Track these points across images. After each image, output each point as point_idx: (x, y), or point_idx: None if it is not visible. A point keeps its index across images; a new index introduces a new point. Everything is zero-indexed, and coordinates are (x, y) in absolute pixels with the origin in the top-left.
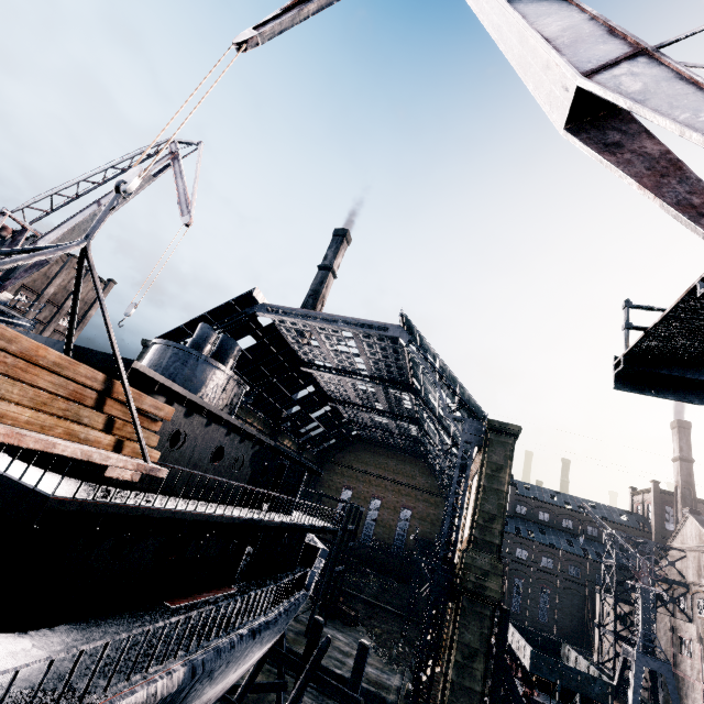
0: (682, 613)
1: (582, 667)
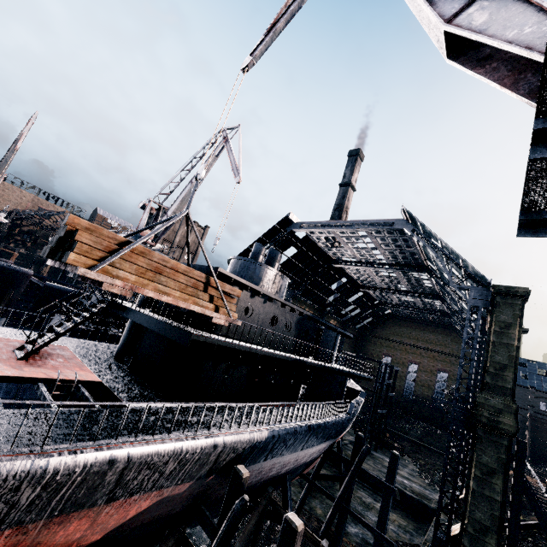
0: None
1: None
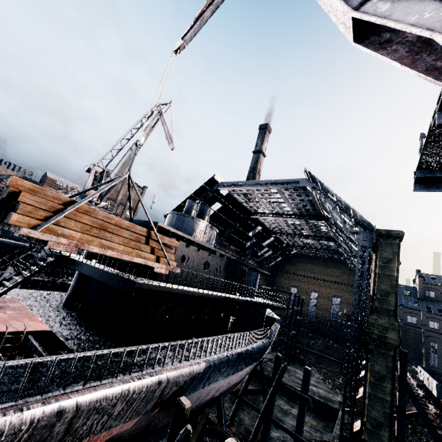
0: None
1: None
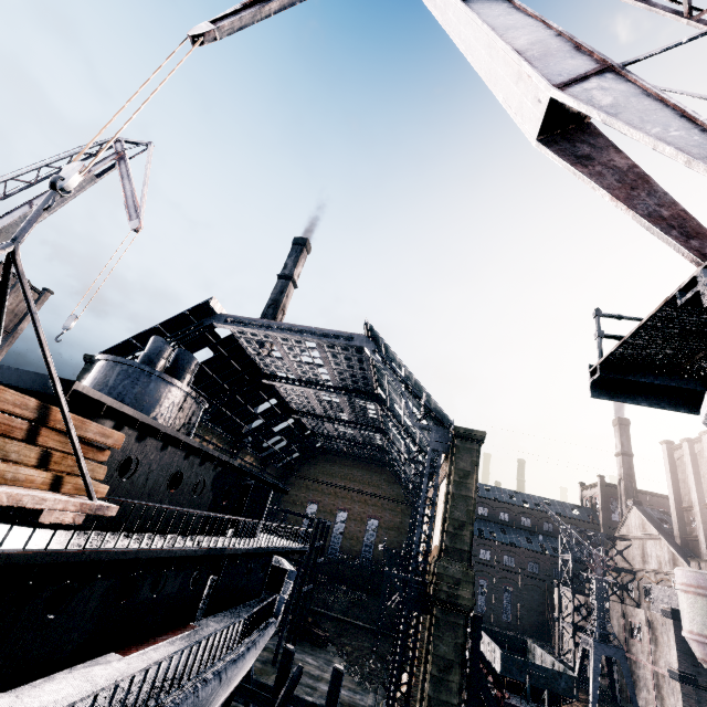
0: (631, 598)
1: (548, 663)
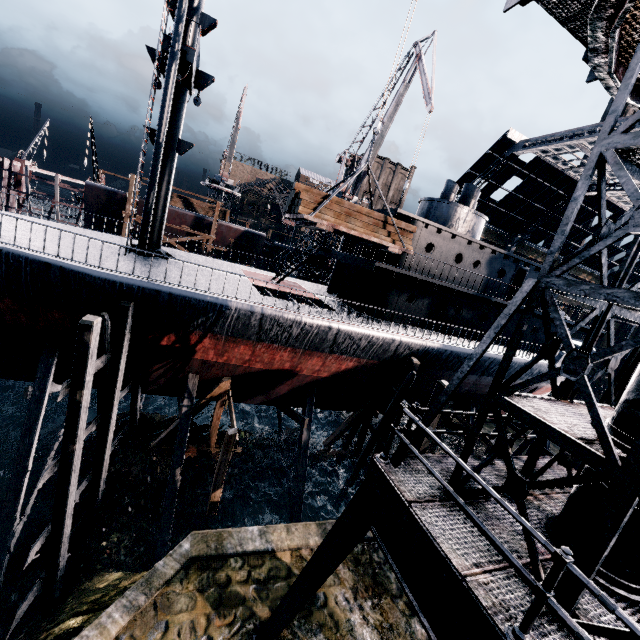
0: None
1: None
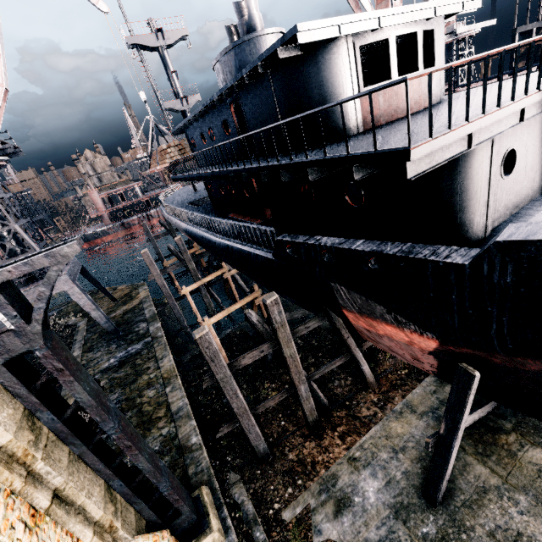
0: None
1: None
